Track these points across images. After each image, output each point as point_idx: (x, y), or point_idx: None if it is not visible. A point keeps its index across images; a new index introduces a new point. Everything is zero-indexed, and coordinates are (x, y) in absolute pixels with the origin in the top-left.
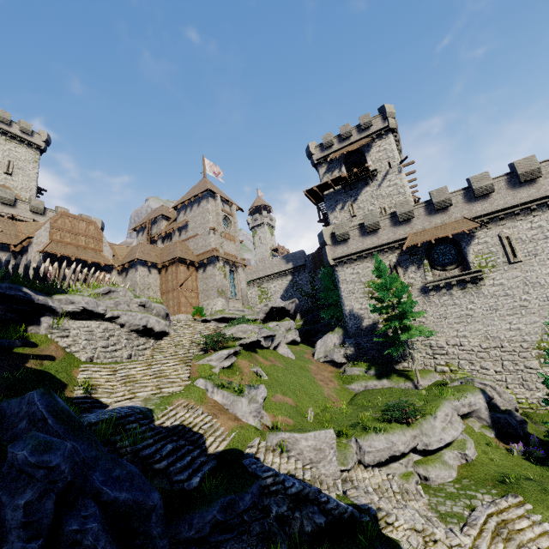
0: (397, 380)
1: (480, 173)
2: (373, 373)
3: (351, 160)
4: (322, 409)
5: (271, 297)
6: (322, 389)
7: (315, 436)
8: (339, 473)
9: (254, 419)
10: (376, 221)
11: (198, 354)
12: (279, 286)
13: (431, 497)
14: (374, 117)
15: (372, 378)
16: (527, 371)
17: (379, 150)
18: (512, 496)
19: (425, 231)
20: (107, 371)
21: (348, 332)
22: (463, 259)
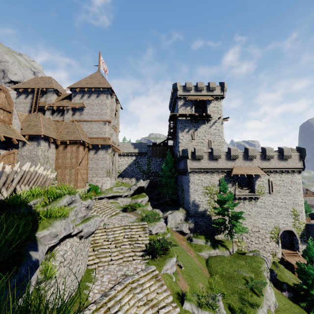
0: (222, 249)
1: (271, 148)
2: (210, 244)
3: (197, 104)
4: (209, 283)
5: (118, 167)
6: (194, 261)
7: None
8: None
9: None
10: (219, 155)
11: (149, 260)
12: (125, 161)
13: None
14: (217, 86)
15: (211, 248)
16: (266, 243)
17: (214, 106)
18: None
19: (241, 168)
20: (102, 313)
21: (189, 213)
22: (251, 185)
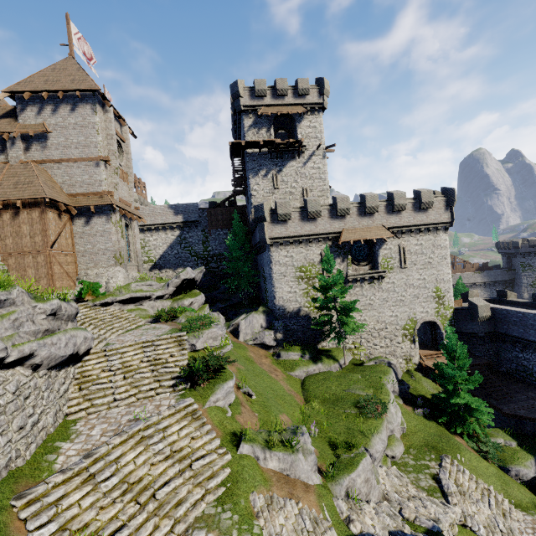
0: (329, 362)
1: (401, 192)
2: (308, 357)
3: (278, 123)
4: (302, 413)
5: (149, 252)
6: (281, 385)
7: (362, 468)
8: (380, 494)
9: (316, 476)
10: (319, 210)
11: (186, 390)
12: (161, 240)
13: (408, 475)
14: (311, 85)
15: (310, 363)
16: (397, 345)
17: (310, 125)
18: (446, 456)
19: (355, 230)
20: (76, 485)
21: (275, 313)
22: (372, 258)
